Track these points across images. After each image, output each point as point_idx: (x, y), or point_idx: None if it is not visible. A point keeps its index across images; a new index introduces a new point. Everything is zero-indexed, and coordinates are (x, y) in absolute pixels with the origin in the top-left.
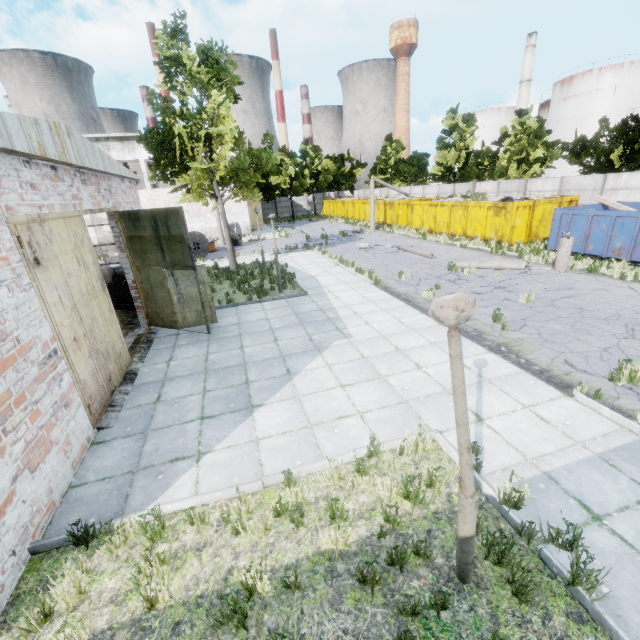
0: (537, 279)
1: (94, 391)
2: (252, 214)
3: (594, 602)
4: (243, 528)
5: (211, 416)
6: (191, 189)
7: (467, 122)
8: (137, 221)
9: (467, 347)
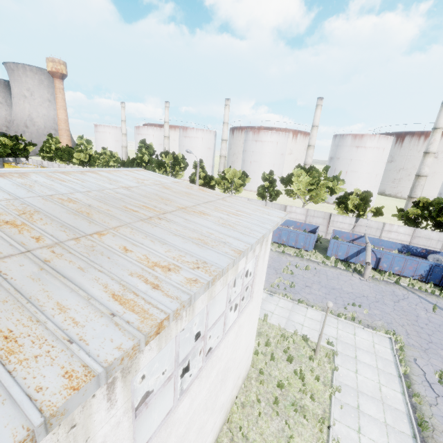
0: None
1: None
2: None
3: None
4: None
5: None
6: None
7: (88, 143)
8: None
9: None
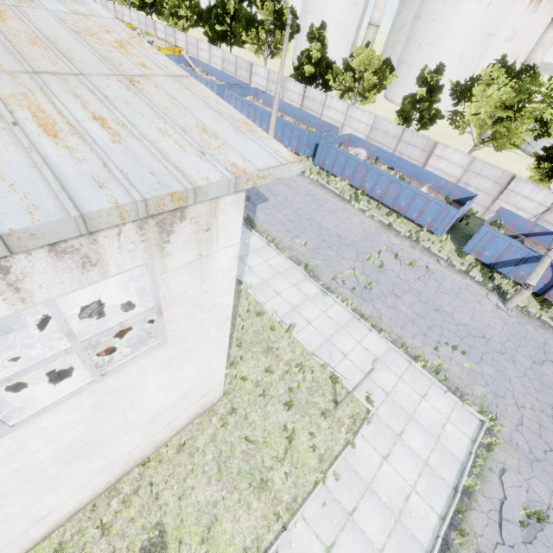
0: None
1: None
2: None
3: None
4: None
5: None
6: None
7: None
8: None
9: None
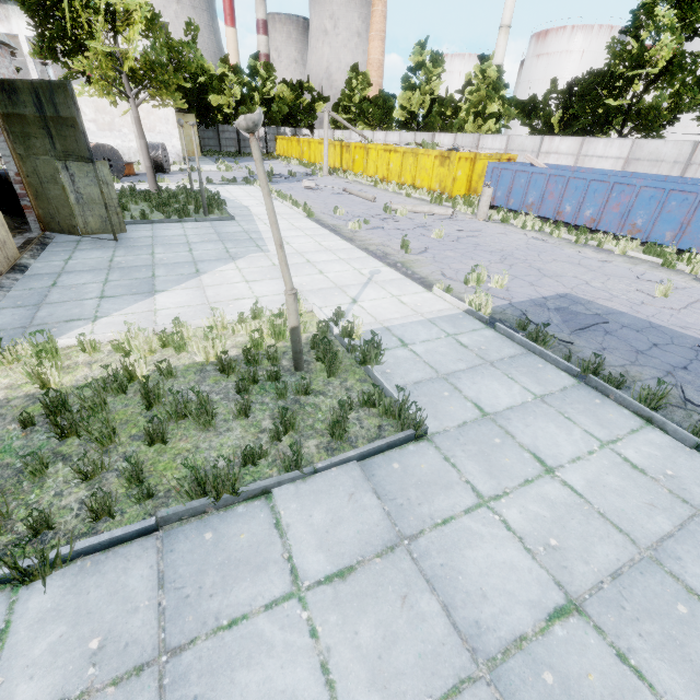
0: (456, 223)
1: None
2: (186, 140)
3: (374, 371)
4: (131, 351)
5: (111, 296)
6: (91, 78)
7: (435, 62)
8: (14, 94)
9: (370, 262)
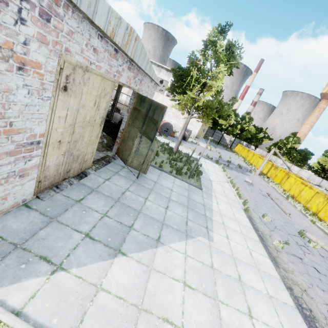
0: None
1: (51, 174)
2: (200, 130)
3: None
4: None
5: (92, 237)
6: (180, 103)
7: None
8: (143, 102)
9: (298, 325)
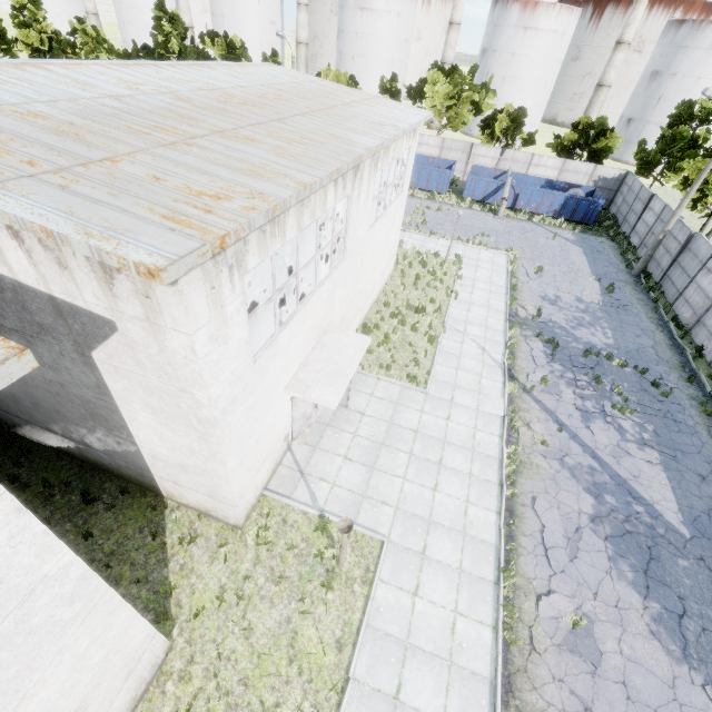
0: None
1: None
2: None
3: None
4: None
5: None
6: None
7: (34, 4)
8: None
9: None
